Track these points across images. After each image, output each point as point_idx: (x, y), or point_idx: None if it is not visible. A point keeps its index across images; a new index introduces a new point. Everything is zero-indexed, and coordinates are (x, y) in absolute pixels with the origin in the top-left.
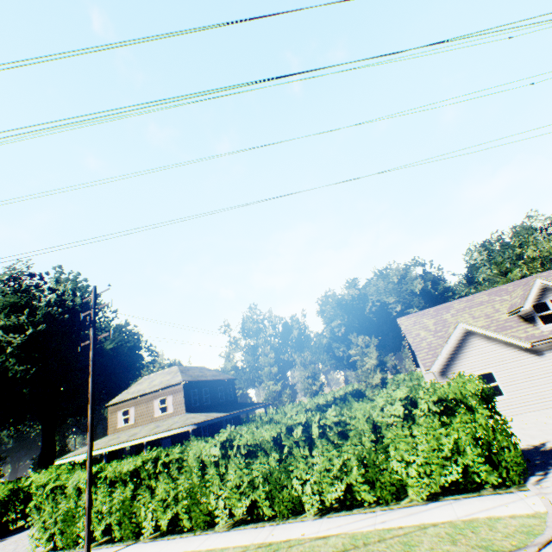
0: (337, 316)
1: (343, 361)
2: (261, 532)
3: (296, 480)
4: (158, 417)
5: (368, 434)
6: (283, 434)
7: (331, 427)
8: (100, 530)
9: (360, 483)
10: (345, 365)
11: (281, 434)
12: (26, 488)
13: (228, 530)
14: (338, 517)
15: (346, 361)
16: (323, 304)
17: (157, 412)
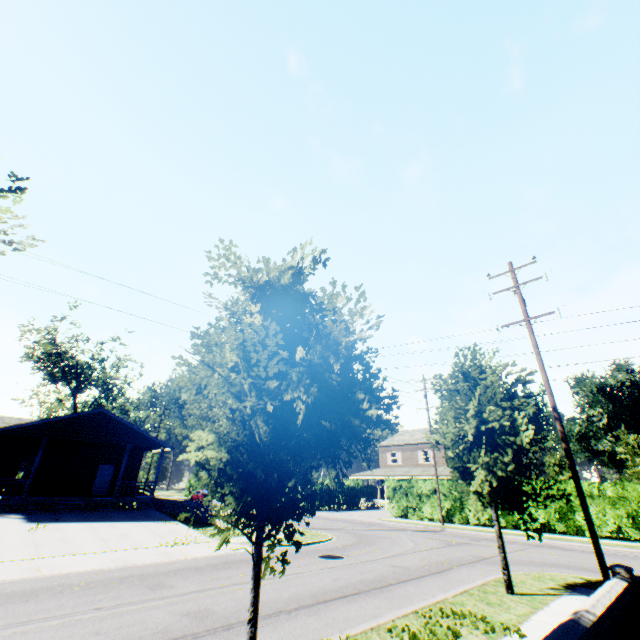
0: (597, 404)
1: (603, 457)
2: (555, 535)
3: (578, 516)
4: (421, 464)
5: (635, 501)
6: (567, 489)
7: (606, 492)
8: (439, 514)
9: (627, 527)
10: (605, 462)
11: (567, 489)
12: (345, 486)
13: (529, 531)
14: (610, 540)
15: (607, 458)
16: (576, 386)
17: (420, 460)
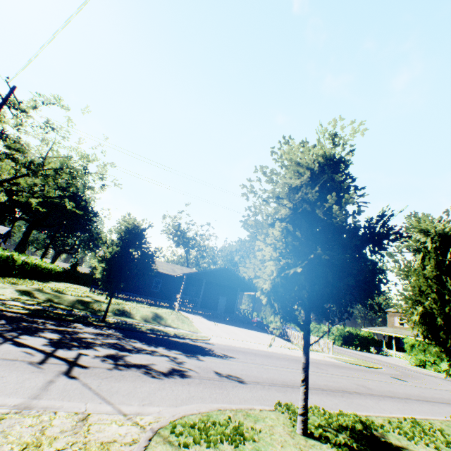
0: None
1: None
2: None
3: None
4: None
5: None
6: None
7: None
8: None
9: None
10: None
11: None
12: (359, 335)
13: None
14: None
15: None
16: None
17: None
